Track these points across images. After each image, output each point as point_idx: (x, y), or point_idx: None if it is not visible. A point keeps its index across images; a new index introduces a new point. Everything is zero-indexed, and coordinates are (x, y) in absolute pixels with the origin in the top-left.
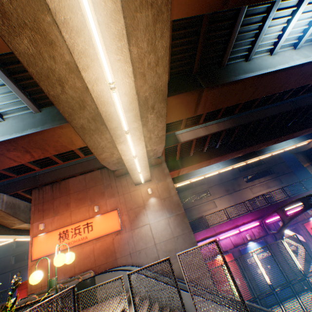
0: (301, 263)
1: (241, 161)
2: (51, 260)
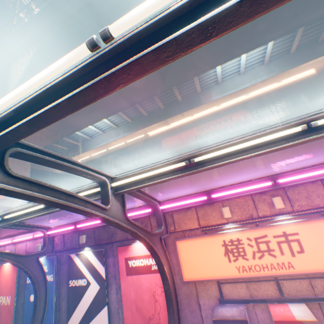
0: (83, 311)
1: (152, 124)
2: None
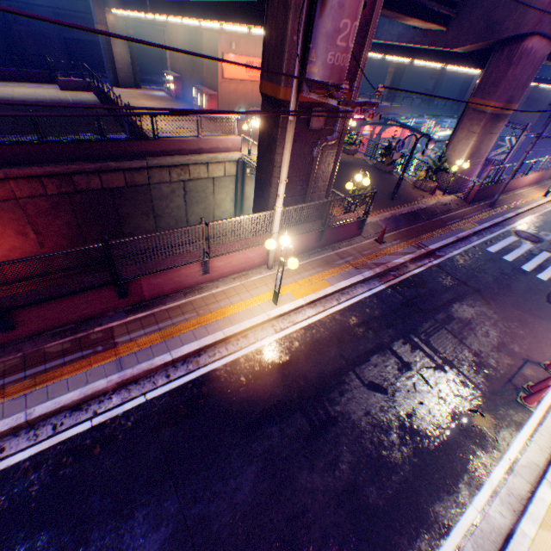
0: None
1: None
2: (236, 86)
